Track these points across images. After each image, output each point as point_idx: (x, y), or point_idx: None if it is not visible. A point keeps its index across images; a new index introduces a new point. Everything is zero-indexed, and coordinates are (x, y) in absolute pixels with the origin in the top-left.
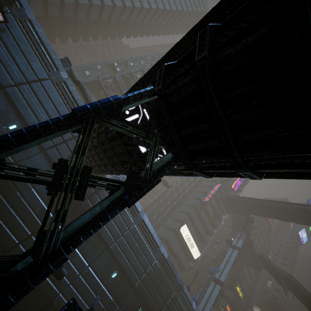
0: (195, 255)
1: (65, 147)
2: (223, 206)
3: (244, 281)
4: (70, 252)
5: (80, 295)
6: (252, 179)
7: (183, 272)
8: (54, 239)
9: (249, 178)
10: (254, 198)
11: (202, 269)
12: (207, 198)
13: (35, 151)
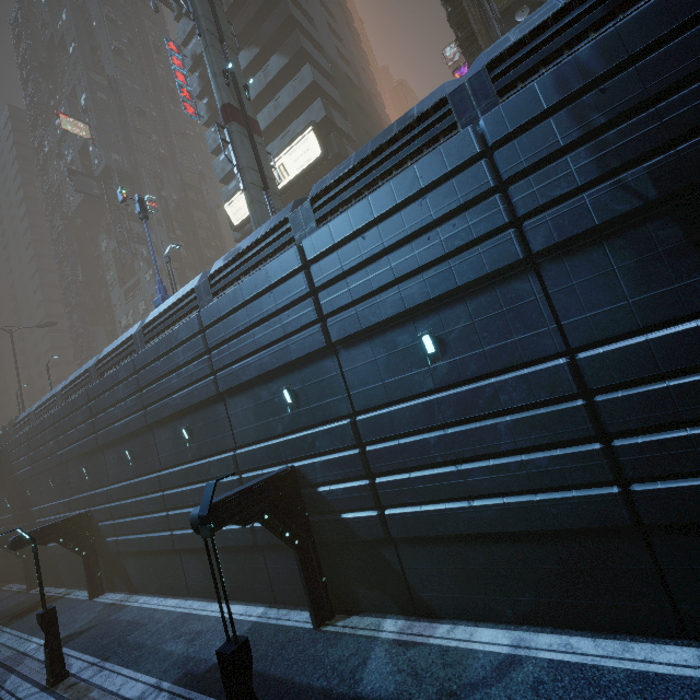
0: (309, 157)
1: None
2: None
3: None
4: None
5: None
6: None
7: None
8: None
9: None
10: None
11: None
12: (188, 107)
13: None
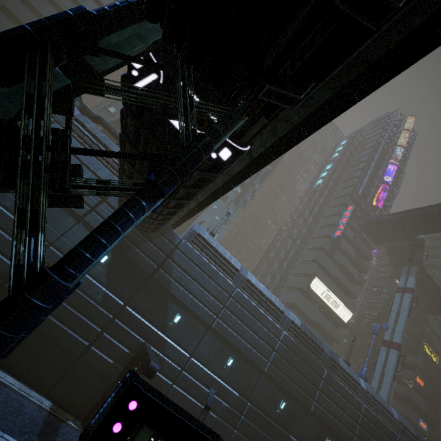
0: (344, 317)
1: (106, 207)
2: (368, 236)
3: (435, 338)
4: (69, 276)
5: (192, 397)
6: (378, 20)
7: (334, 346)
8: (26, 254)
9: (368, 21)
10: (415, 208)
11: (362, 335)
12: (339, 231)
13: (70, 223)
